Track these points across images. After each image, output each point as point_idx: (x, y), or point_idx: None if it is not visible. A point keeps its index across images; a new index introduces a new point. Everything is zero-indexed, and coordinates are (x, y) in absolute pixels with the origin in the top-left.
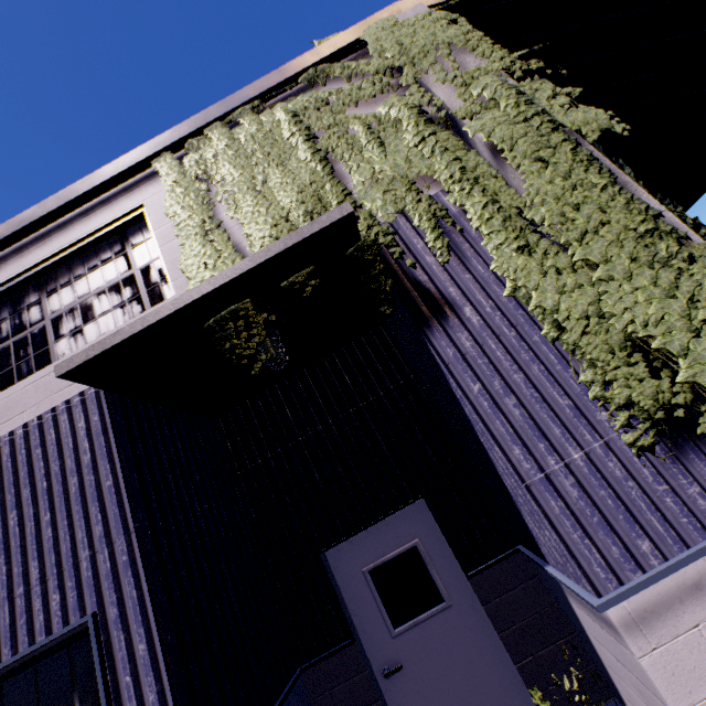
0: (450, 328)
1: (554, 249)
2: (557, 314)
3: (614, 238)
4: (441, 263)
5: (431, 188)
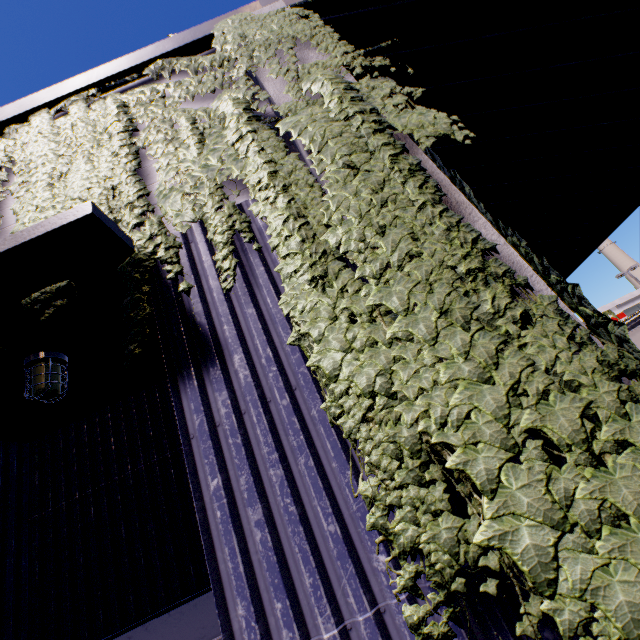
0: (208, 383)
1: (355, 285)
2: (335, 384)
3: (423, 278)
4: (224, 289)
5: (242, 194)
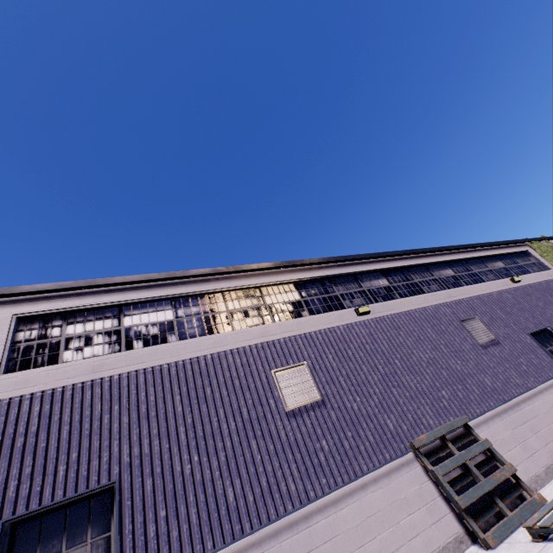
0: None
1: None
2: None
3: None
4: None
5: None
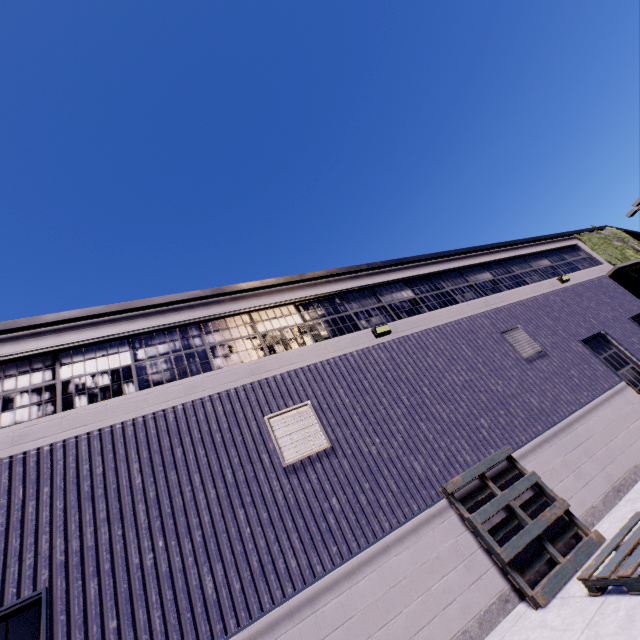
0: None
1: None
2: None
3: None
4: None
5: None
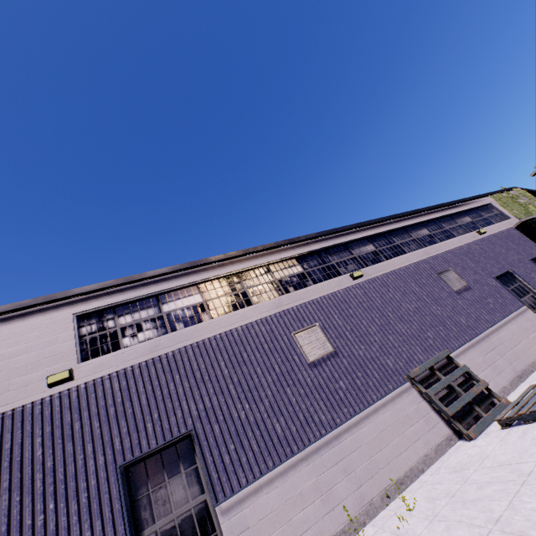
0: None
1: None
2: None
3: None
4: None
5: None
